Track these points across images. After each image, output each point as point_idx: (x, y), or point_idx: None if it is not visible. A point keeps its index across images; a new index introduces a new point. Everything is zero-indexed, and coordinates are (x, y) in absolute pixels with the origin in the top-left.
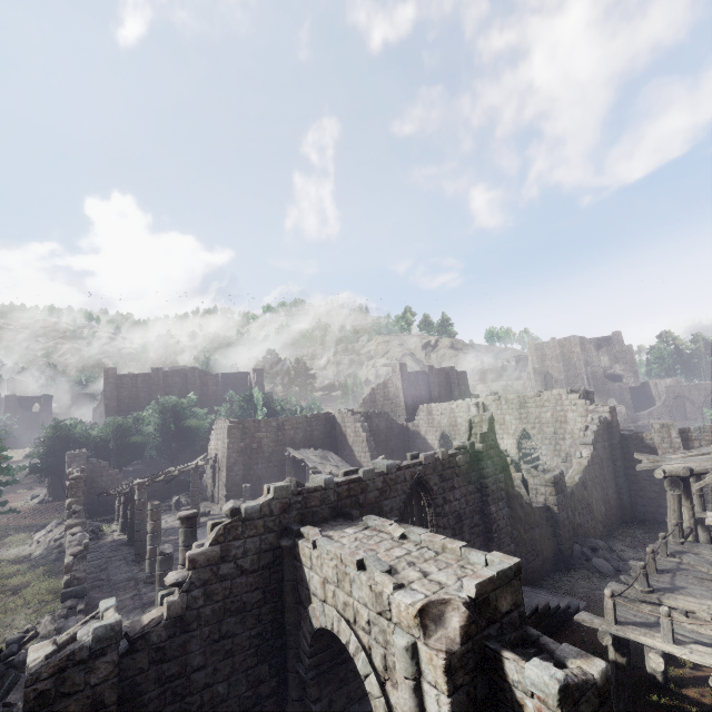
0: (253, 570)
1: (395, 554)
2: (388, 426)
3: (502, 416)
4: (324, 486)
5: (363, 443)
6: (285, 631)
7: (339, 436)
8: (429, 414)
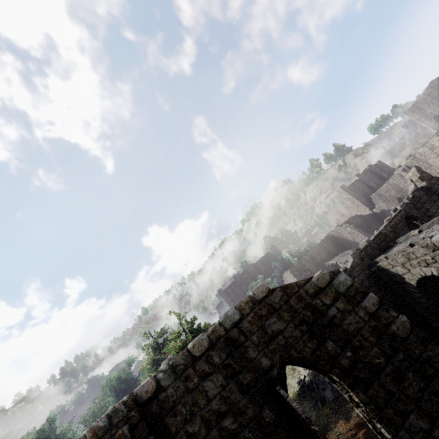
0: (370, 285)
1: (421, 236)
2: (363, 220)
3: (425, 163)
4: (368, 244)
5: (358, 235)
6: (404, 300)
7: (343, 242)
8: (380, 196)
